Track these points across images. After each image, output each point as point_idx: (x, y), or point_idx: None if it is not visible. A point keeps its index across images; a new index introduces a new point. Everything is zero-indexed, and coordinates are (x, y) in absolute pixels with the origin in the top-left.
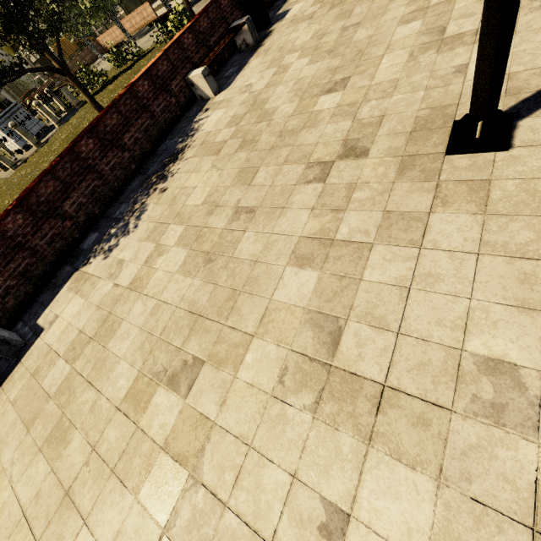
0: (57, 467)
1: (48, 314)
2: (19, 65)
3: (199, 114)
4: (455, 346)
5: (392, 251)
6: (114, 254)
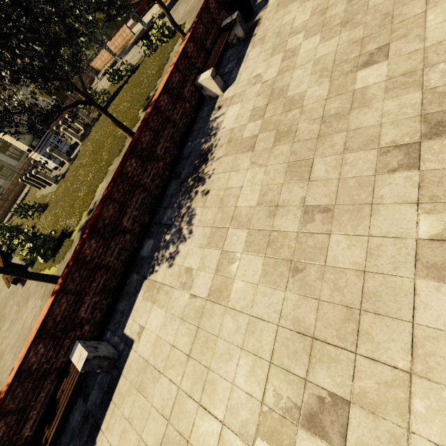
0: None
1: (132, 324)
2: (58, 106)
3: (212, 113)
4: None
5: None
6: (178, 262)
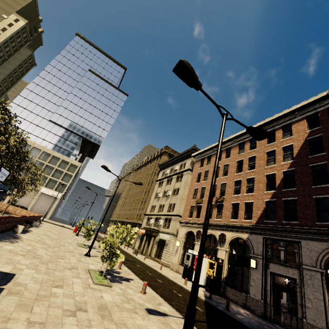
0: (42, 260)
1: None
2: None
3: (17, 233)
4: (92, 262)
5: (83, 258)
6: (16, 244)
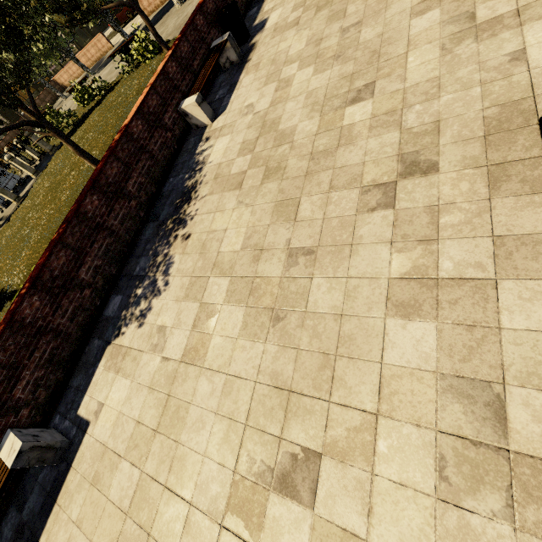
0: None
1: (89, 401)
2: None
3: (199, 145)
4: None
5: (528, 287)
6: (150, 320)
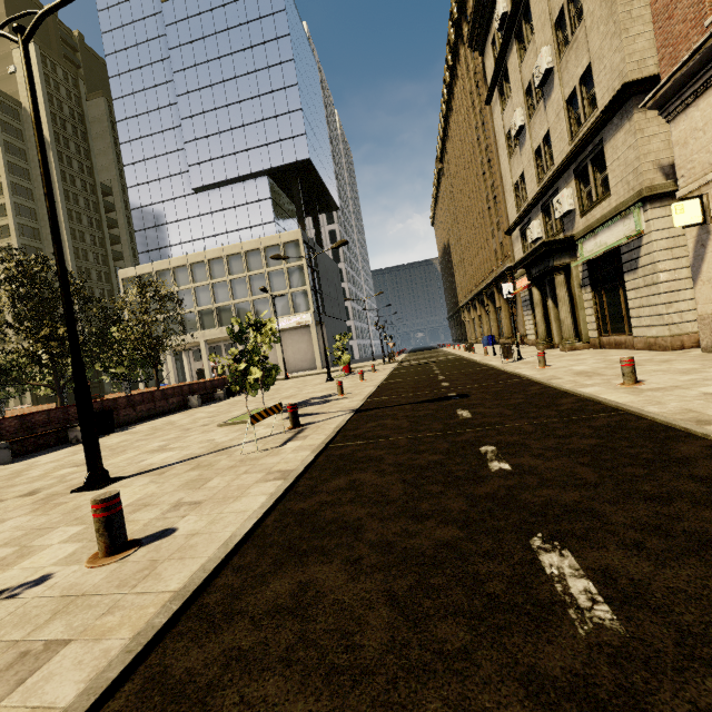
0: None
1: None
2: None
3: None
4: None
5: None
6: None
